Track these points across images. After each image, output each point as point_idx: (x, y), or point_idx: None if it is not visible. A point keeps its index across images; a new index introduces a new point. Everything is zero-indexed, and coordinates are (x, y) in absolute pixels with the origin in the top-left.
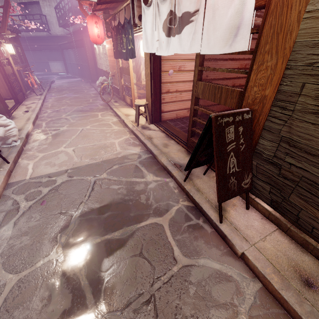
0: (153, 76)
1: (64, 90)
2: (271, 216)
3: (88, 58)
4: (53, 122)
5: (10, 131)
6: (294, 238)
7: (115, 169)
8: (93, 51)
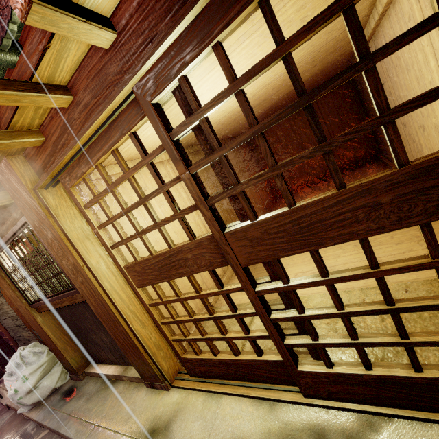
0: None
1: None
2: None
3: None
4: None
5: None
6: None
7: None
8: None
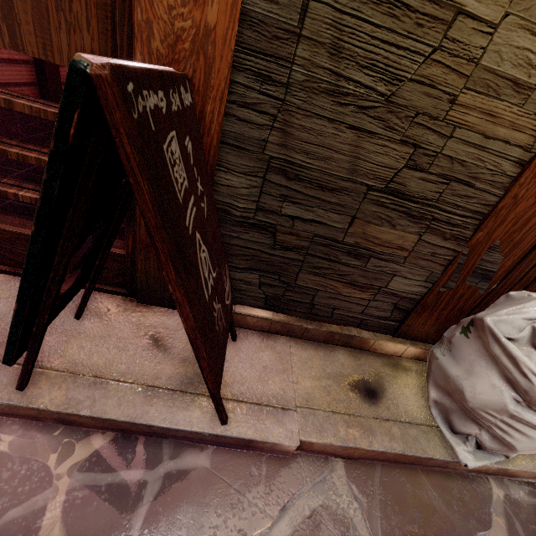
0: None
1: None
2: (276, 325)
3: None
4: None
5: None
6: (314, 338)
7: None
8: None
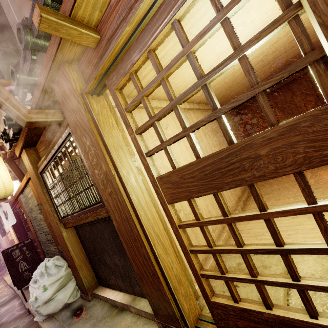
0: (20, 237)
1: None
2: None
3: None
4: None
5: None
6: None
7: None
8: None
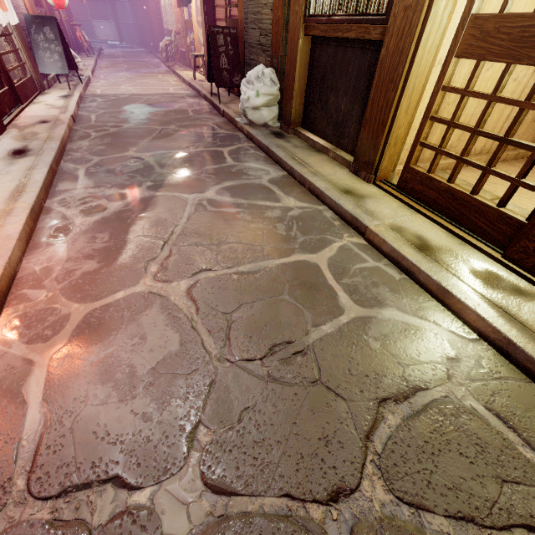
0: (207, 22)
1: (118, 58)
2: None
3: (151, 12)
4: (111, 76)
5: (79, 64)
6: None
7: (166, 96)
8: (158, 3)
